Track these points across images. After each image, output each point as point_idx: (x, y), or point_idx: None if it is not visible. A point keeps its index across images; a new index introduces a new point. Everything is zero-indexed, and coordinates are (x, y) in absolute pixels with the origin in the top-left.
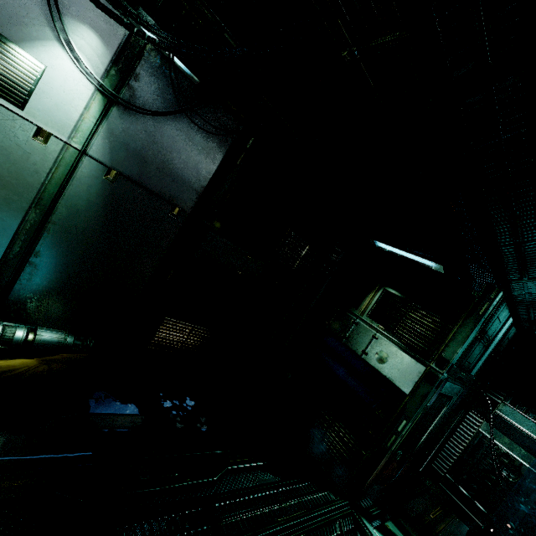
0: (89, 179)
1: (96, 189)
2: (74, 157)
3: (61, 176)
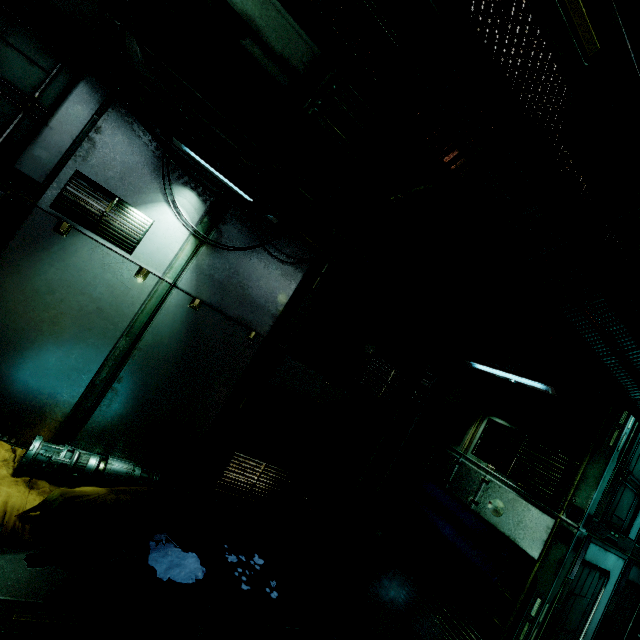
0: (175, 308)
1: (181, 317)
2: (165, 289)
3: (152, 306)
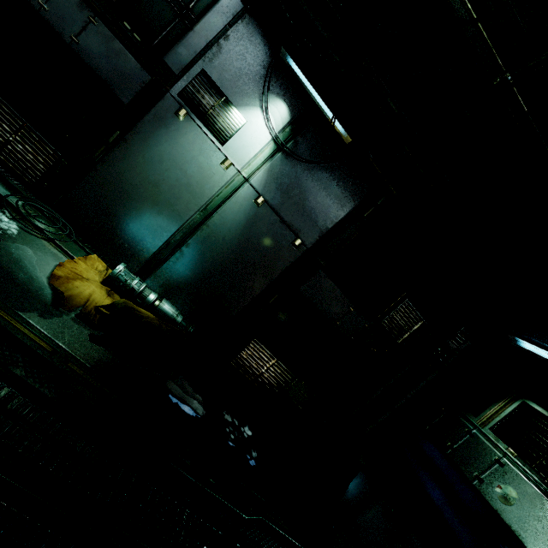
0: (243, 200)
1: (245, 208)
2: (240, 182)
3: (226, 193)
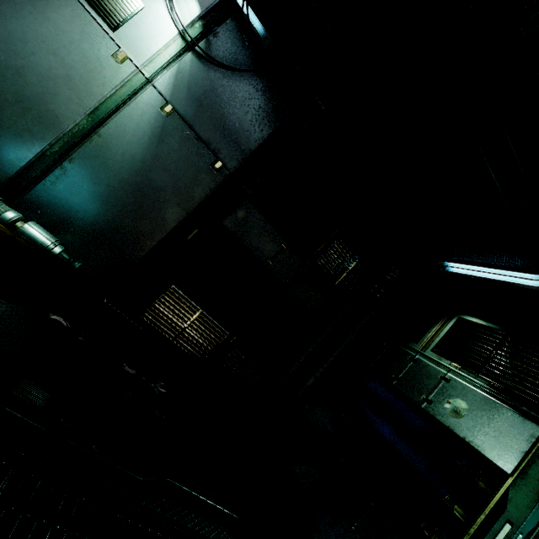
0: (146, 106)
1: (149, 117)
2: (140, 82)
3: (123, 95)
